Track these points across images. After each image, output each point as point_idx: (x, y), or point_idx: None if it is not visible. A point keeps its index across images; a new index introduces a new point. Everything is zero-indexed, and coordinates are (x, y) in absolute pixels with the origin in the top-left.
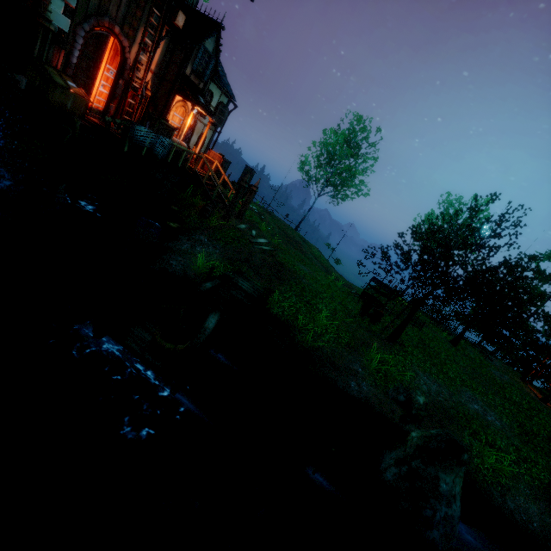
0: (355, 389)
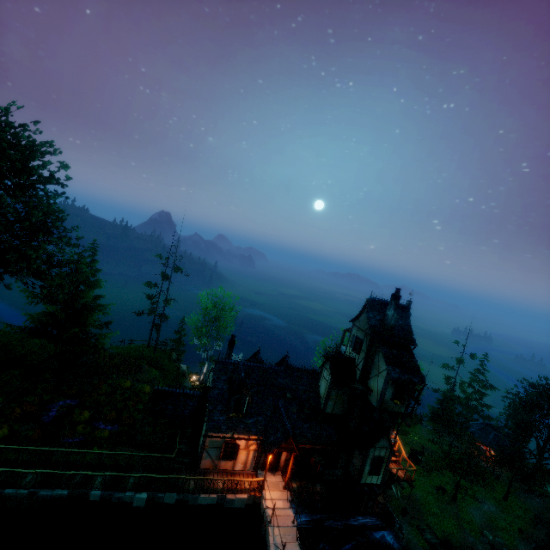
0: None
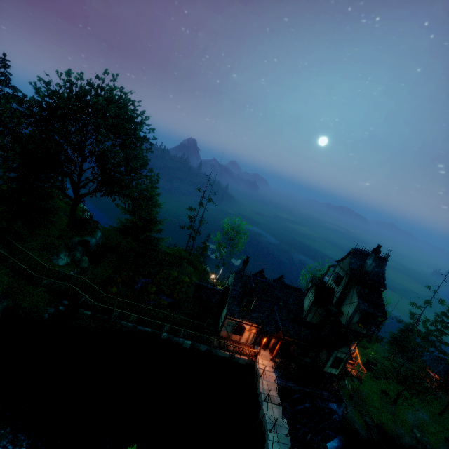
0: (407, 442)
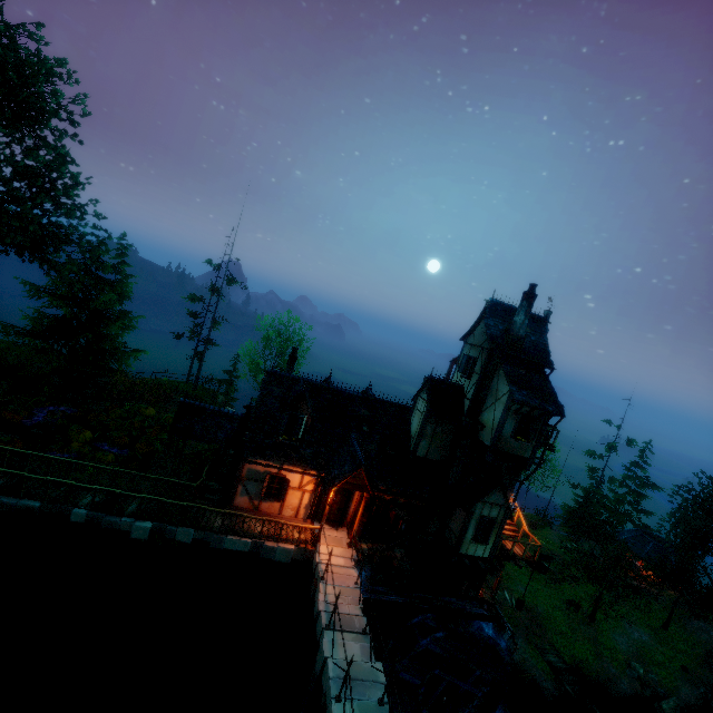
0: (626, 688)
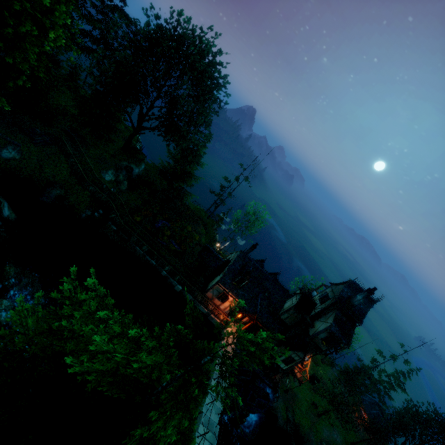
0: None
